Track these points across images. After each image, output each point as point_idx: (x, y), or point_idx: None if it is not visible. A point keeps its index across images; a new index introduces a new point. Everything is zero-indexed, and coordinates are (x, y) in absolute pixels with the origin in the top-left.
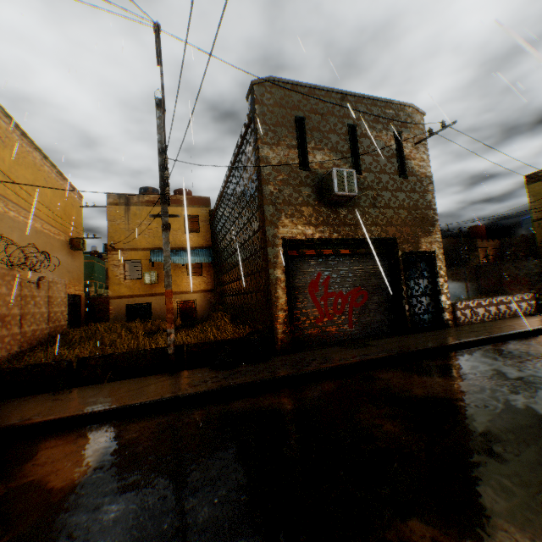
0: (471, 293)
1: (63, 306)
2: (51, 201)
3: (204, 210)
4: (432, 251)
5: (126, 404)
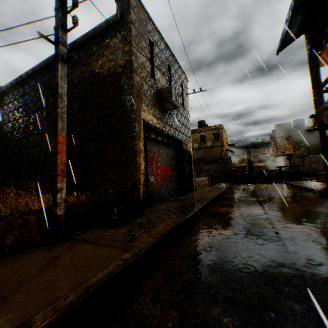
0: None
1: None
2: None
3: None
4: (190, 151)
5: (88, 286)
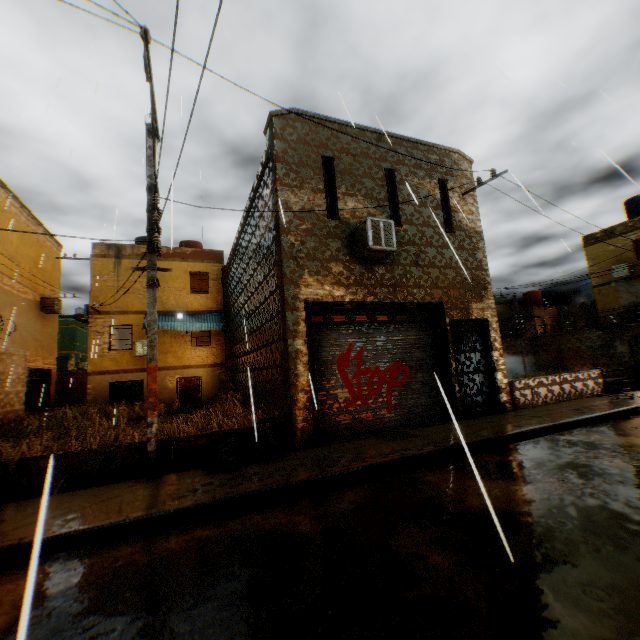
0: (529, 369)
1: (20, 385)
2: (17, 250)
3: (215, 266)
4: (485, 320)
5: (73, 529)
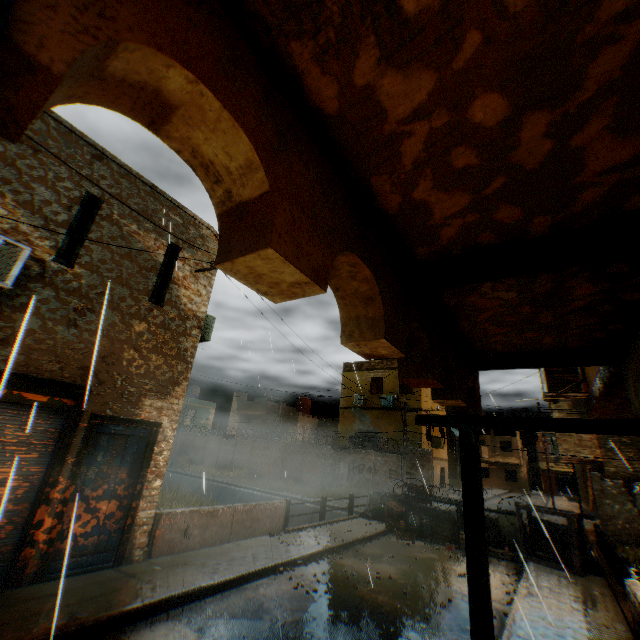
0: (275, 475)
1: None
2: None
3: None
4: (157, 423)
5: None
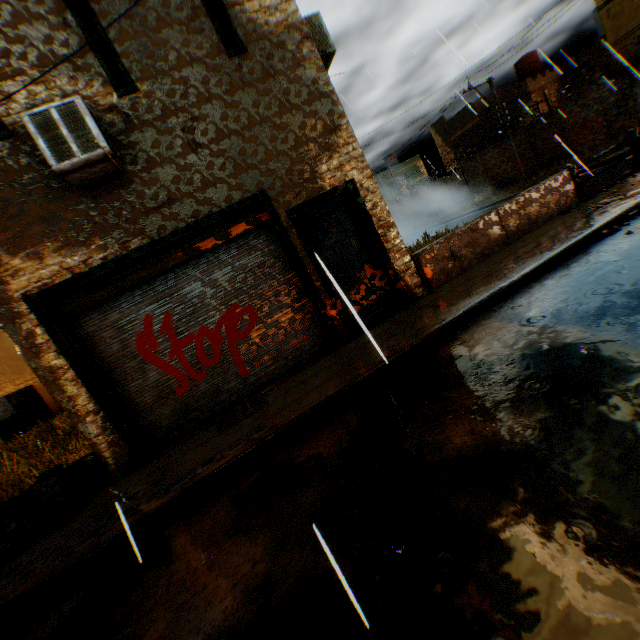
0: (529, 171)
1: None
2: None
3: None
4: (348, 182)
5: None
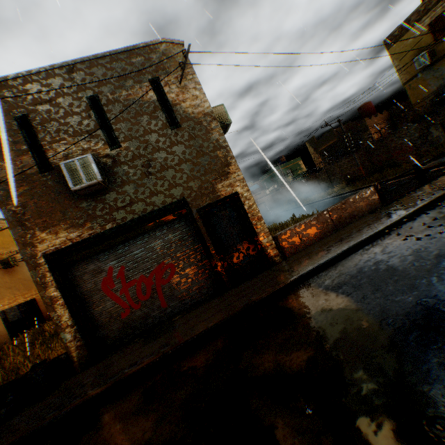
0: (369, 173)
1: None
2: None
3: None
4: (234, 194)
5: None
